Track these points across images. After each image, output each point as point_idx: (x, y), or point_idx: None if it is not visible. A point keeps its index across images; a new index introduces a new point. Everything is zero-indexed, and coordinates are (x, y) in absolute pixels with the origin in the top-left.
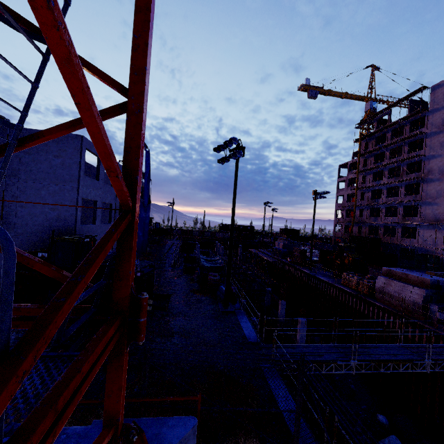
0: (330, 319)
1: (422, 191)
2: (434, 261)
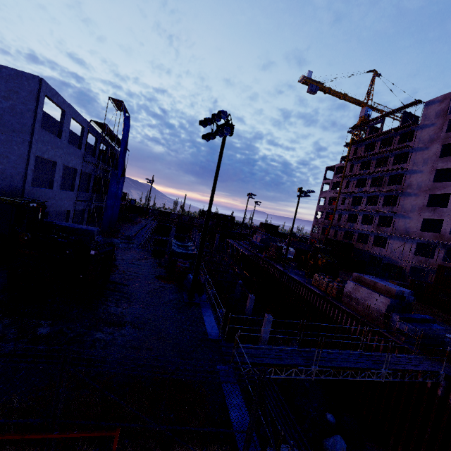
0: (297, 321)
1: (398, 204)
2: (398, 272)
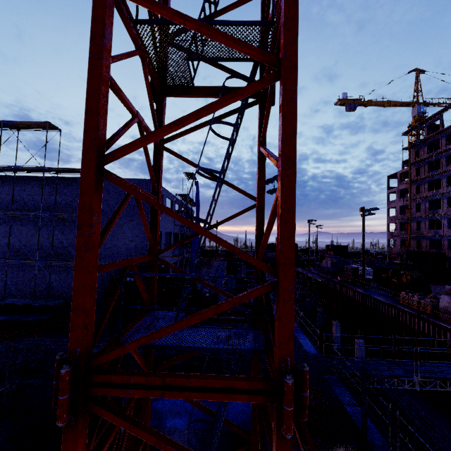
0: (389, 337)
1: None
2: None
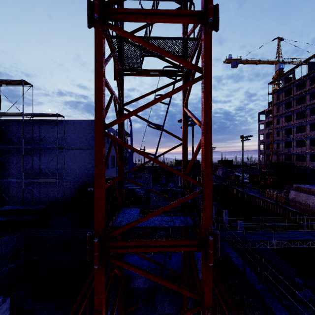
0: (258, 217)
1: None
2: None
